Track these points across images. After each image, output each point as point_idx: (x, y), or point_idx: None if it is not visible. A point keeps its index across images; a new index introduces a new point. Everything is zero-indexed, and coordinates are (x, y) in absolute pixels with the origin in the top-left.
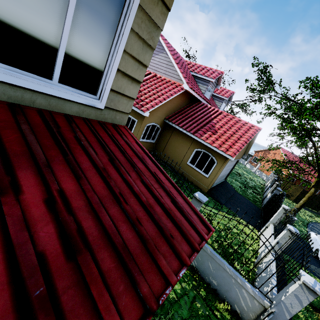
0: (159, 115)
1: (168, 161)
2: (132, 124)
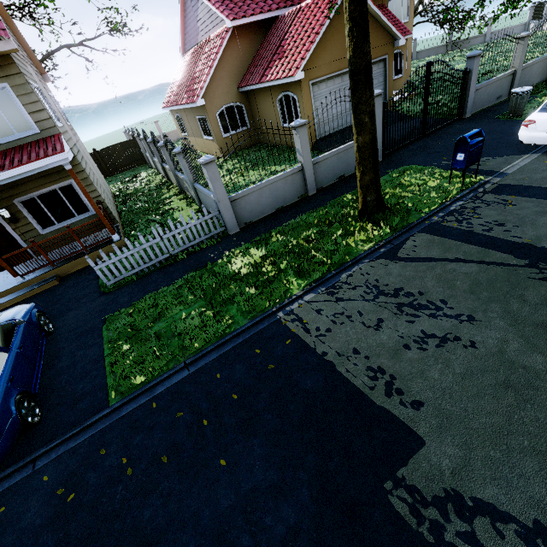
0: (224, 90)
1: (272, 141)
2: (207, 125)
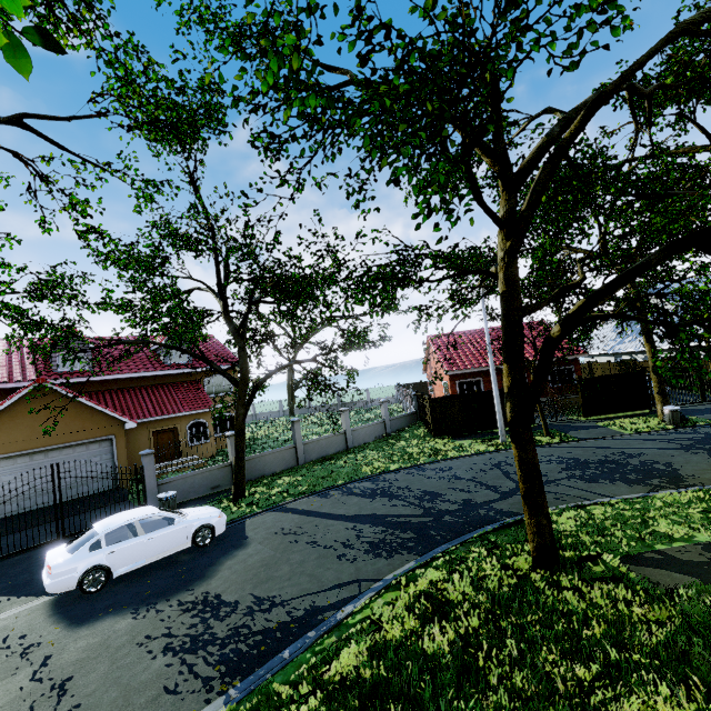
0: None
1: None
2: None
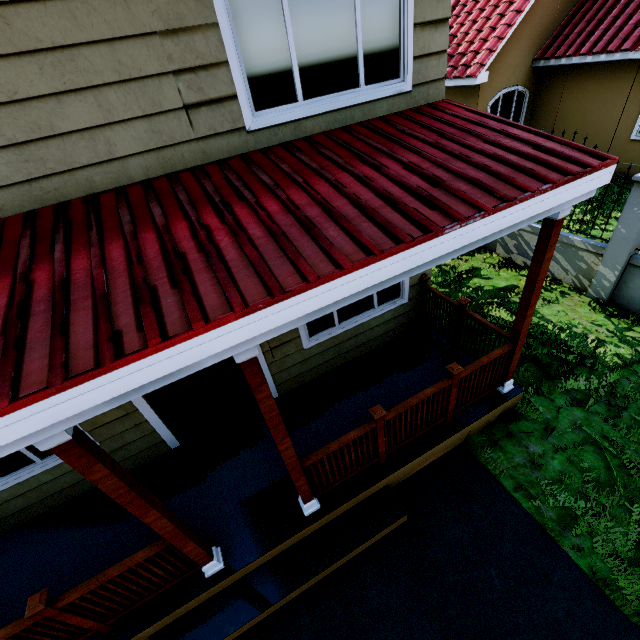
0: (514, 61)
1: None
2: None
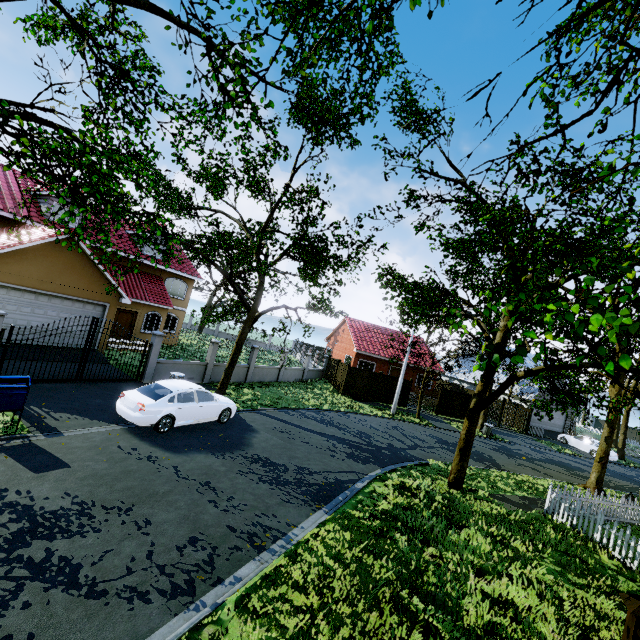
0: None
1: None
2: None
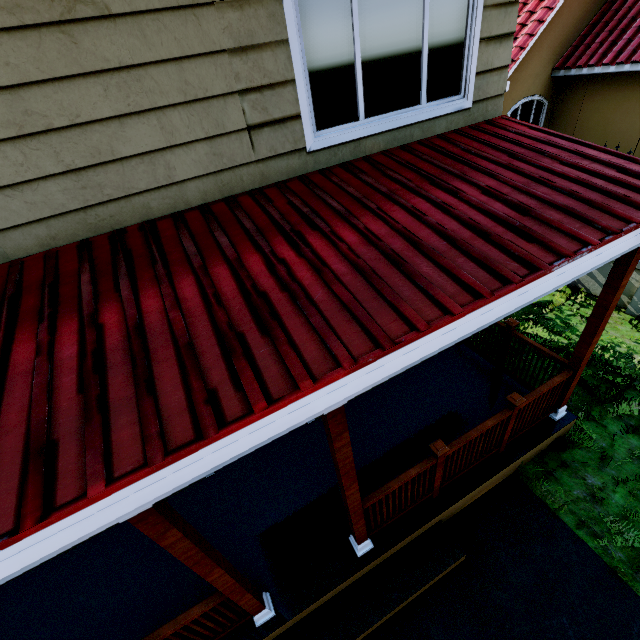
0: (534, 71)
1: None
2: None
